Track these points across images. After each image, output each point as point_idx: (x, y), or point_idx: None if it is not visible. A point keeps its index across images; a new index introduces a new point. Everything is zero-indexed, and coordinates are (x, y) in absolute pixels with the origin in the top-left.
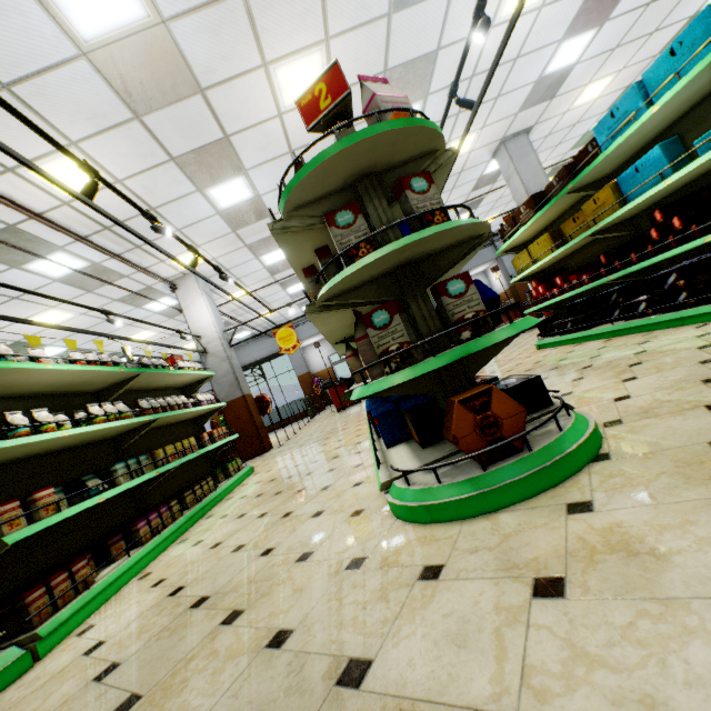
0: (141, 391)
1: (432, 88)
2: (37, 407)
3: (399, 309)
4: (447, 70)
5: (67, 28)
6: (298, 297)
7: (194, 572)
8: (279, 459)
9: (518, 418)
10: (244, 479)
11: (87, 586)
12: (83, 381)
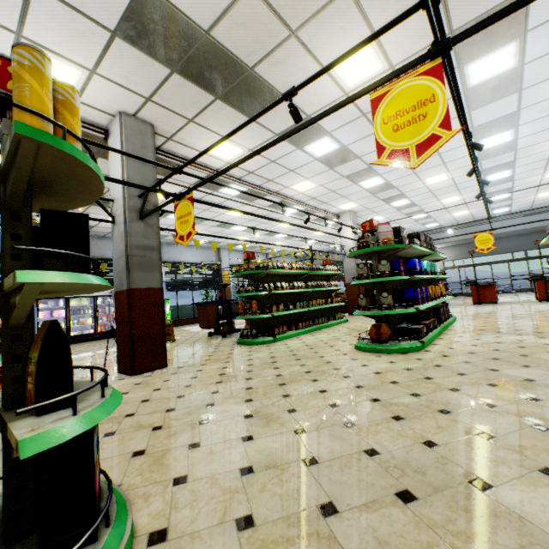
0: (310, 275)
1: (521, 122)
2: (281, 278)
3: (366, 296)
4: (533, 113)
5: (312, 156)
6: (420, 220)
7: (309, 341)
8: (360, 321)
9: (386, 335)
10: (341, 323)
11: (285, 332)
12: (294, 273)
